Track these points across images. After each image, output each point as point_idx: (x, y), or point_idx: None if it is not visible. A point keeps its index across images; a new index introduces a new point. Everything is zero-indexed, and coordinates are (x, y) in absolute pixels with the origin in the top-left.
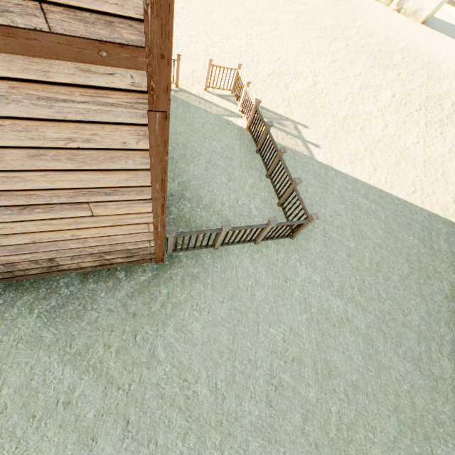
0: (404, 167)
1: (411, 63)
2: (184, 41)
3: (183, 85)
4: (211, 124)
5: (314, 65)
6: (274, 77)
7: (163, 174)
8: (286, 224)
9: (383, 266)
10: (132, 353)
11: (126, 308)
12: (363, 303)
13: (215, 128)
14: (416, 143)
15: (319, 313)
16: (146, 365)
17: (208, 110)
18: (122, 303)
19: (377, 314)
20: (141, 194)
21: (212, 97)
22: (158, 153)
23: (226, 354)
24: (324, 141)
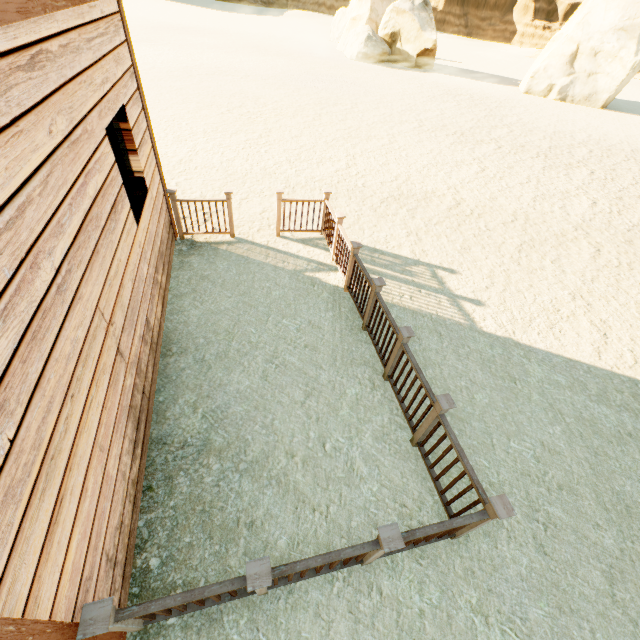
0: None
1: (605, 156)
2: (255, 175)
3: (243, 233)
4: (282, 288)
5: (453, 179)
6: (390, 202)
7: None
8: (429, 533)
9: None
10: None
11: None
12: None
13: (288, 294)
14: None
15: None
16: None
17: (280, 265)
18: None
19: None
20: None
21: (289, 245)
22: None
23: None
24: (490, 291)
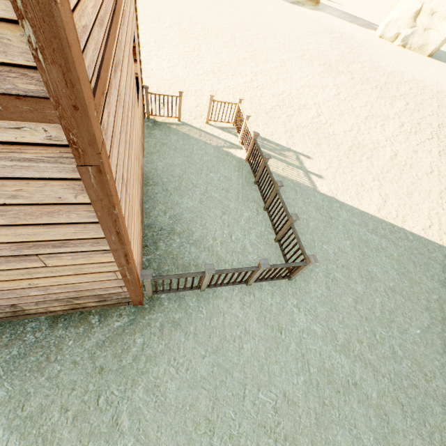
0: (418, 198)
1: (419, 93)
2: (191, 79)
3: (185, 119)
4: (210, 156)
5: (318, 98)
6: (277, 109)
7: (116, 226)
8: (280, 266)
9: (398, 315)
10: (91, 420)
11: (94, 360)
12: (374, 363)
13: (213, 159)
14: (429, 172)
15: (320, 374)
16: (106, 437)
17: (208, 142)
18: (90, 354)
19: (393, 378)
20: (97, 245)
21: (214, 130)
22: (104, 206)
23: (203, 426)
24: (328, 171)
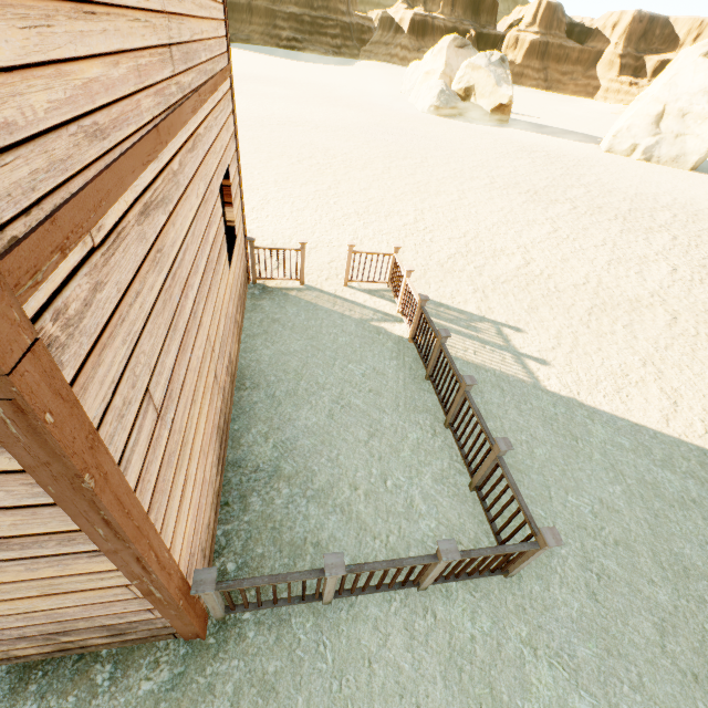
0: None
1: (690, 221)
2: (324, 225)
3: (312, 281)
4: (349, 335)
5: (523, 238)
6: (457, 258)
7: (100, 510)
8: (483, 554)
9: None
10: None
11: None
12: None
13: (354, 341)
14: None
15: None
16: None
17: (347, 314)
18: None
19: None
20: (74, 543)
21: (356, 294)
22: (59, 475)
23: None
24: (556, 352)
